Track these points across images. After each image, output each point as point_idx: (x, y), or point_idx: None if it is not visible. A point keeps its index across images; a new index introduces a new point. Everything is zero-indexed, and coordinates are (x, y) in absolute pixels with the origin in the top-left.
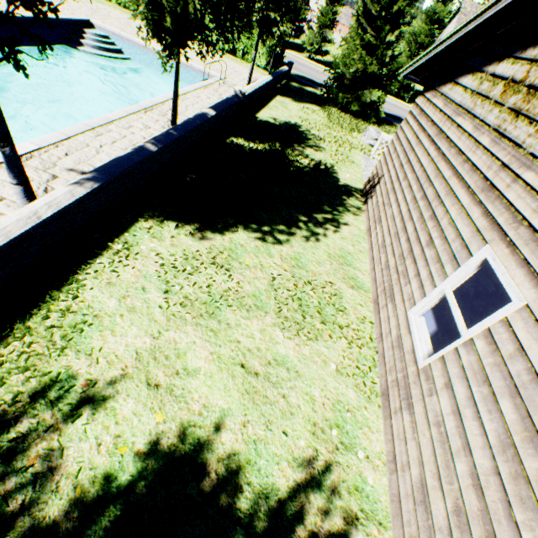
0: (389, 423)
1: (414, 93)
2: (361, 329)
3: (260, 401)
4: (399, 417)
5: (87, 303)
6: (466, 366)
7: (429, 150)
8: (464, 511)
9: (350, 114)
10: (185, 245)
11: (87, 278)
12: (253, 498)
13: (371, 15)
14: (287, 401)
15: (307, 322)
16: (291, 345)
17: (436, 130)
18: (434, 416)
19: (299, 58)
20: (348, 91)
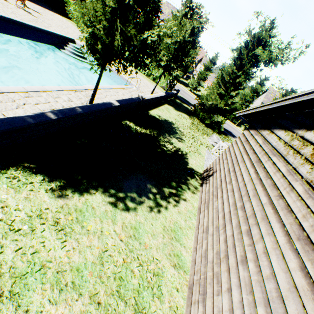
0: None
1: (240, 122)
2: None
3: None
4: None
5: None
6: None
7: (250, 170)
8: None
9: (205, 124)
10: (39, 200)
11: None
12: None
13: (225, 80)
14: None
15: (119, 311)
16: None
17: (256, 158)
18: None
19: (185, 89)
20: (206, 112)
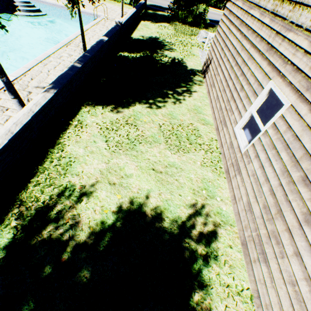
0: (230, 183)
1: (226, 3)
2: (210, 144)
3: (165, 183)
4: (235, 179)
5: (69, 153)
6: (264, 144)
7: (237, 35)
8: (267, 206)
9: (188, 25)
10: (110, 117)
11: (65, 141)
12: (170, 222)
13: None
14: (178, 182)
15: (182, 145)
16: (175, 157)
17: (239, 22)
18: (251, 172)
19: None
20: (184, 9)
